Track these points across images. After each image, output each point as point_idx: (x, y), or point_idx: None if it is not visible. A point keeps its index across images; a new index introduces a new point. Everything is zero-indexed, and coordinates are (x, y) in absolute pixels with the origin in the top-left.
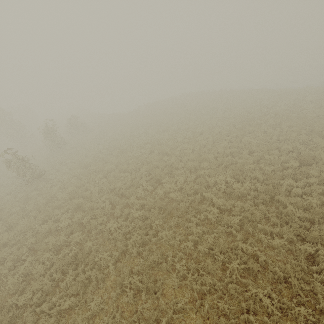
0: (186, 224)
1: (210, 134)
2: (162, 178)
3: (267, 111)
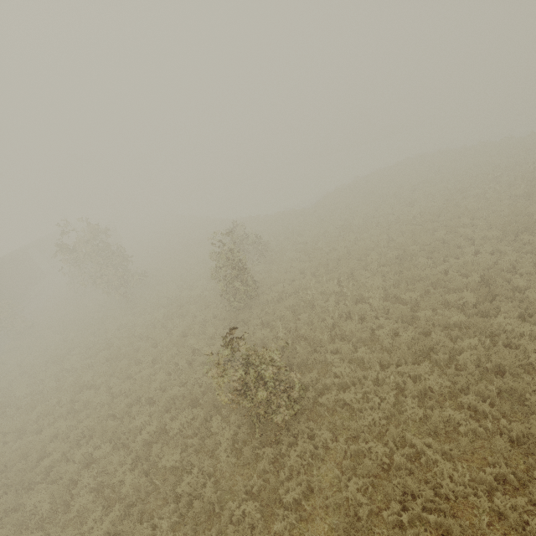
0: None
1: None
2: None
3: None
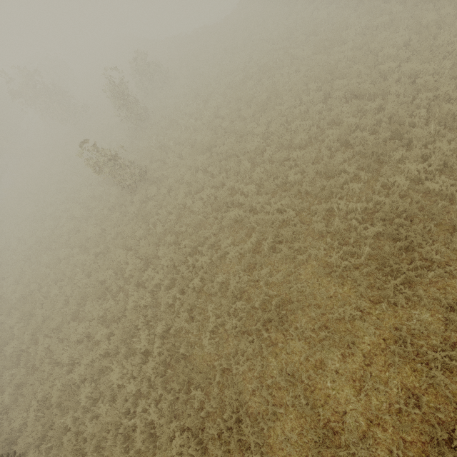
0: None
1: None
2: (387, 151)
3: None
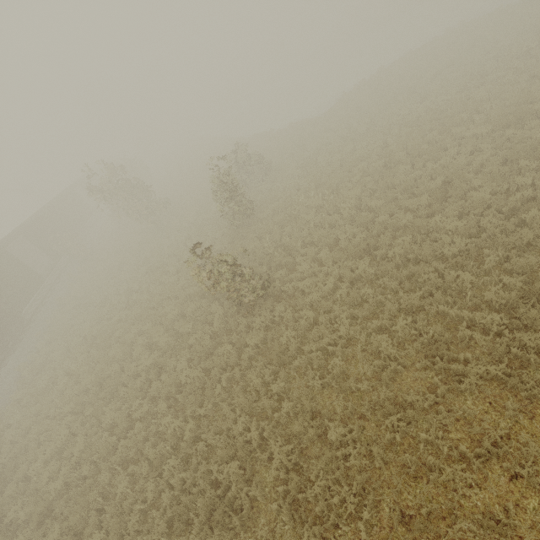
0: None
1: None
2: None
3: None
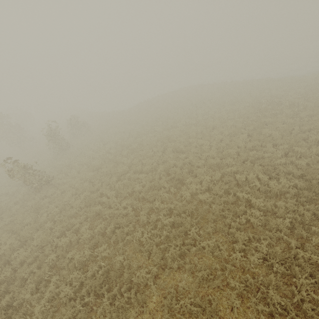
0: (225, 229)
1: (224, 128)
2: (185, 178)
3: (279, 101)
